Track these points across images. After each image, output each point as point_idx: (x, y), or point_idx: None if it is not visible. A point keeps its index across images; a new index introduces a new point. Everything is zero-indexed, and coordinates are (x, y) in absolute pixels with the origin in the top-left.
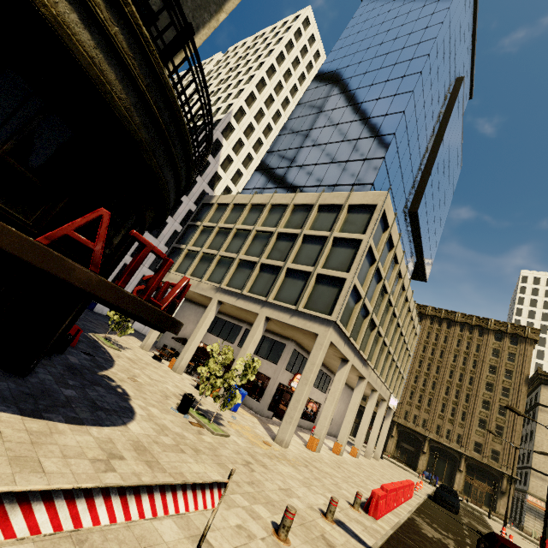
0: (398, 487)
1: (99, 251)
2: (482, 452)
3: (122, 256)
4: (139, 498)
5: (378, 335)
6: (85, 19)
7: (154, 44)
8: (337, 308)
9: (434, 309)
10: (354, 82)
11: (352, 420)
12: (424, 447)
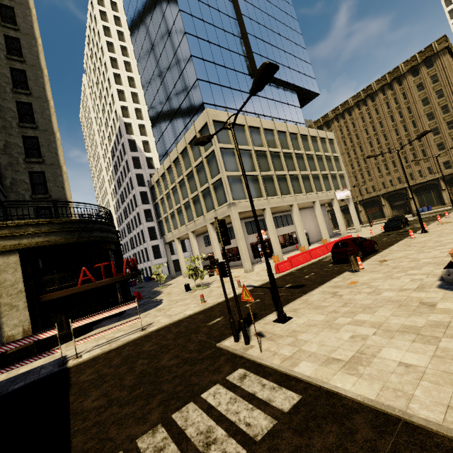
0: (310, 250)
1: (91, 277)
2: (452, 166)
3: (120, 260)
4: (112, 310)
5: (283, 175)
6: (38, 236)
7: (53, 182)
8: (227, 196)
9: (354, 97)
10: (151, 32)
11: (301, 231)
12: (408, 195)
